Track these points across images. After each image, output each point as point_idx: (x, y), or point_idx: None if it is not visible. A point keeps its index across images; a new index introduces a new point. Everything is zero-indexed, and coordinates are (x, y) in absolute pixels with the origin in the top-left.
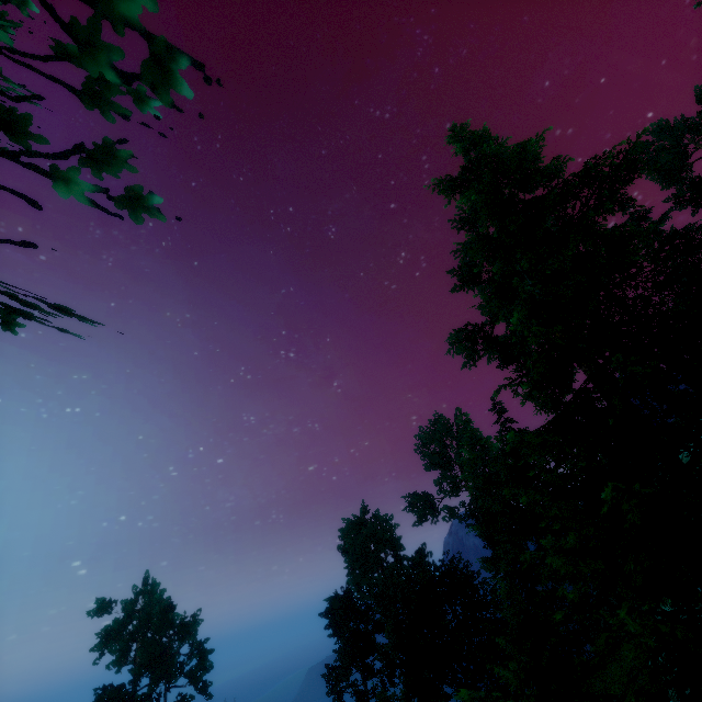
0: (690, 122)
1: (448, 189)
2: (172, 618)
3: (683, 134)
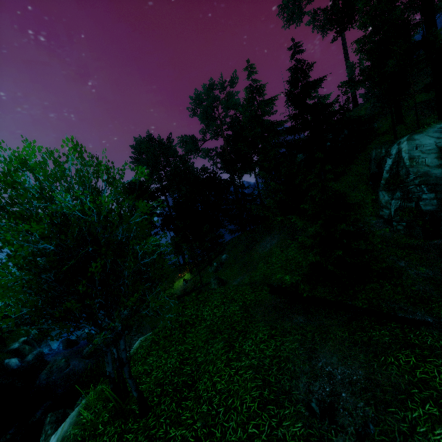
0: None
1: None
2: None
3: None
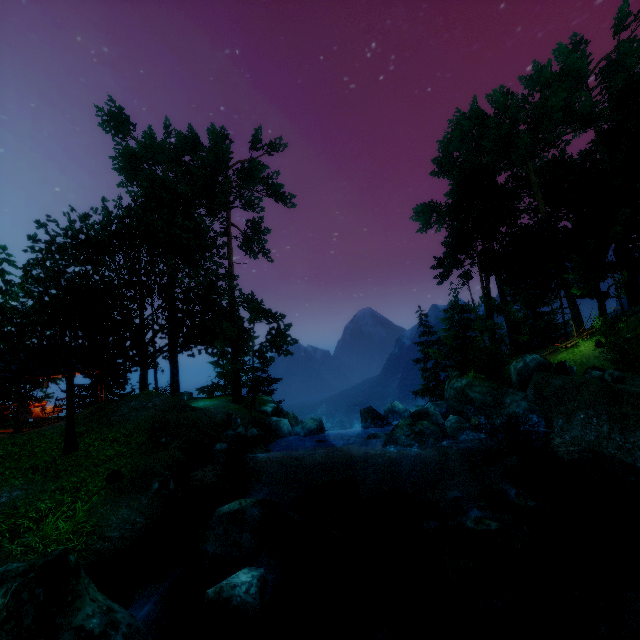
0: None
1: None
2: None
3: None
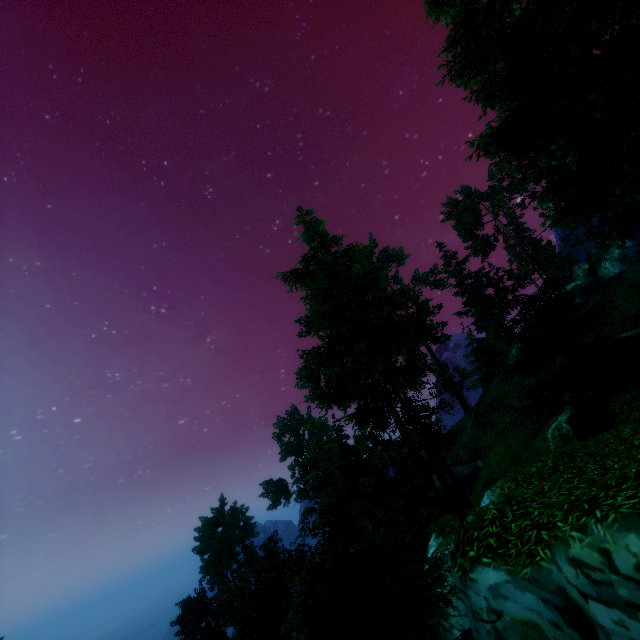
0: (483, 194)
1: (290, 279)
2: None
3: (479, 202)
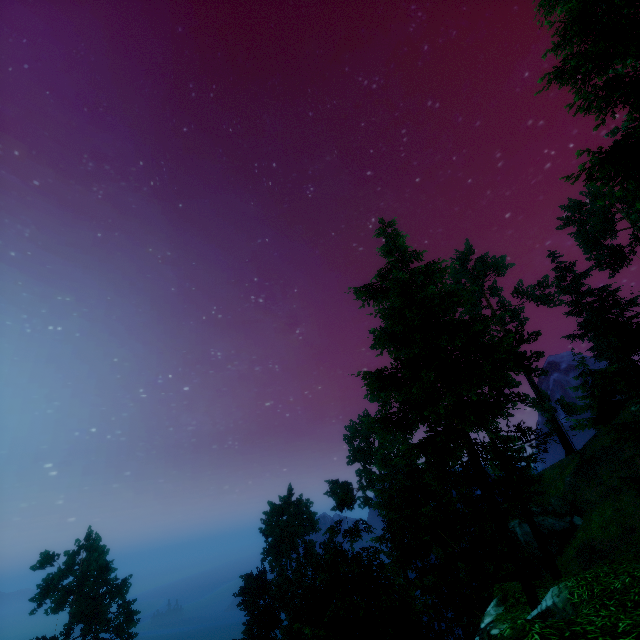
0: (619, 196)
1: (363, 294)
2: (107, 576)
3: (612, 205)
